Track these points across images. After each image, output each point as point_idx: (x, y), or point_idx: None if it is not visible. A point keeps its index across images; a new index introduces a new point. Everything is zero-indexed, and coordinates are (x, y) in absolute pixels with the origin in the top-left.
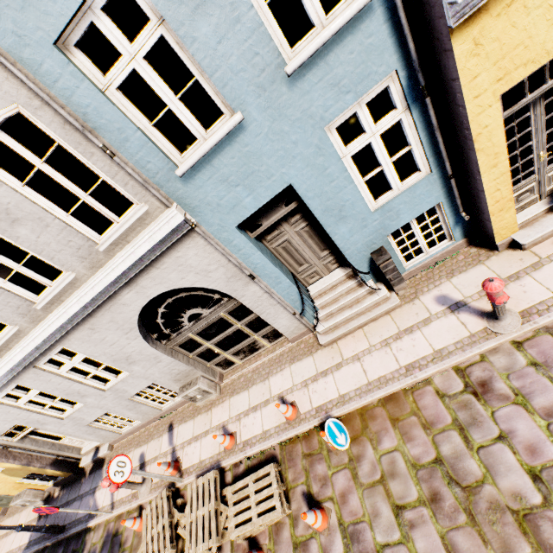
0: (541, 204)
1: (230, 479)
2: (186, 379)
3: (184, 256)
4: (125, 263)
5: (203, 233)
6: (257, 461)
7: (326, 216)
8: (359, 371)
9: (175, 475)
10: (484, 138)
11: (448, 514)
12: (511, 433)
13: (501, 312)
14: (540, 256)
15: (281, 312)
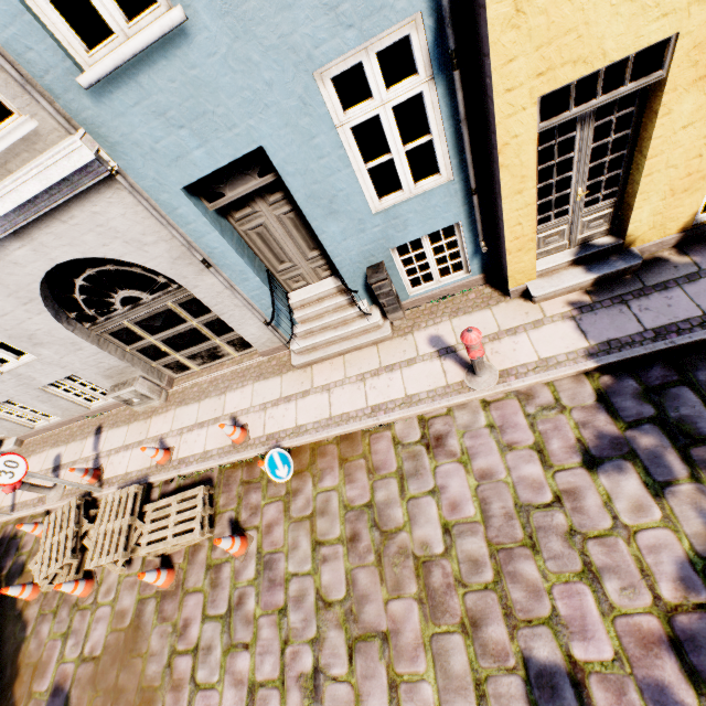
0: (568, 253)
1: (157, 496)
2: (120, 377)
3: (105, 213)
4: (4, 204)
5: (130, 187)
6: (191, 482)
7: (311, 204)
8: (324, 404)
9: (94, 484)
10: (511, 152)
11: (360, 554)
12: (443, 489)
13: (478, 367)
14: (546, 313)
15: (249, 317)
